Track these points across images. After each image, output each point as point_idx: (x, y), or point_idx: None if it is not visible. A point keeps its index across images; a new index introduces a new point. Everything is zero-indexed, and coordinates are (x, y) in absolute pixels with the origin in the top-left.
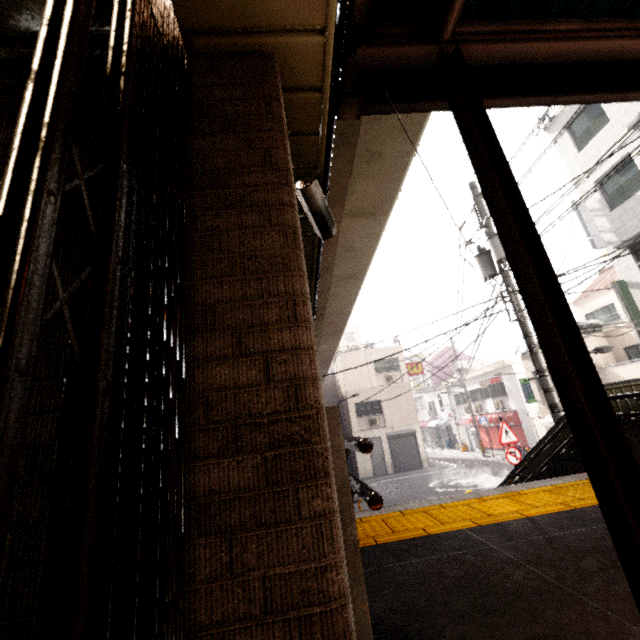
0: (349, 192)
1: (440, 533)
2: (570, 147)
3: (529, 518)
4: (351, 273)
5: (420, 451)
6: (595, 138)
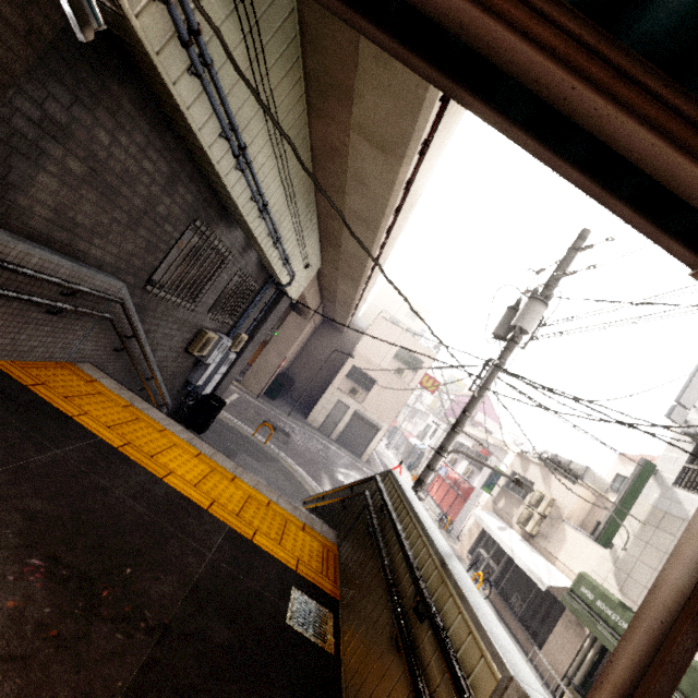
0: (357, 94)
1: (80, 424)
2: None
3: (158, 480)
4: (365, 216)
5: (370, 446)
6: None
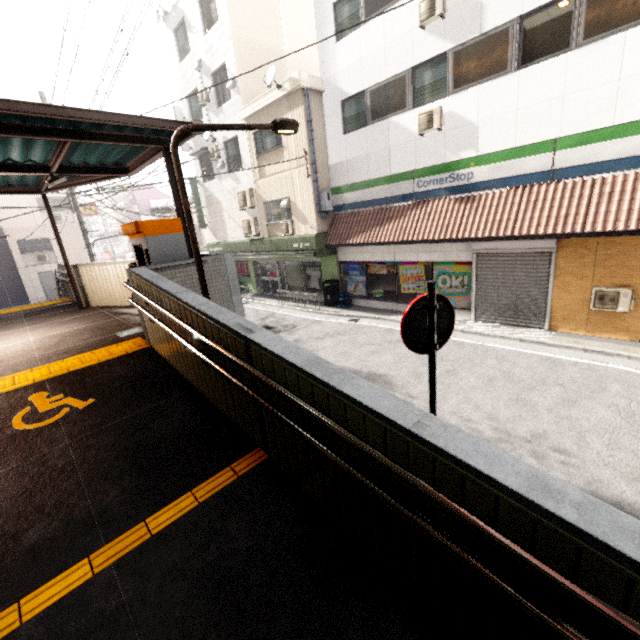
0: None
1: None
2: (176, 54)
3: None
4: None
5: None
6: (186, 59)
